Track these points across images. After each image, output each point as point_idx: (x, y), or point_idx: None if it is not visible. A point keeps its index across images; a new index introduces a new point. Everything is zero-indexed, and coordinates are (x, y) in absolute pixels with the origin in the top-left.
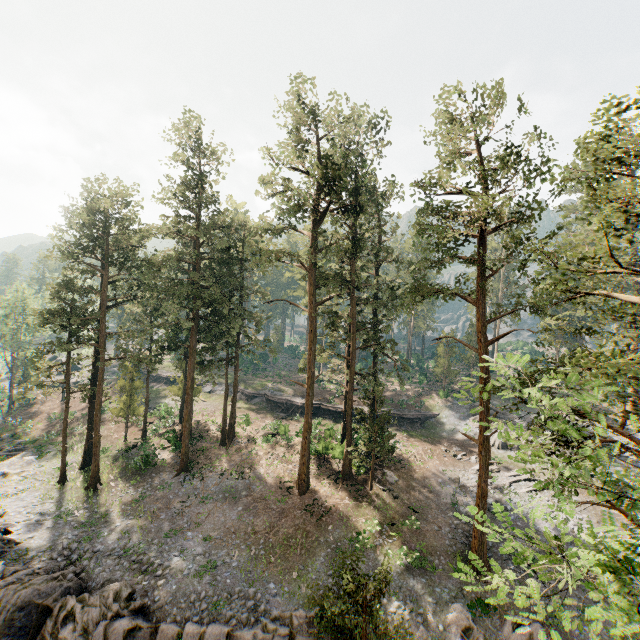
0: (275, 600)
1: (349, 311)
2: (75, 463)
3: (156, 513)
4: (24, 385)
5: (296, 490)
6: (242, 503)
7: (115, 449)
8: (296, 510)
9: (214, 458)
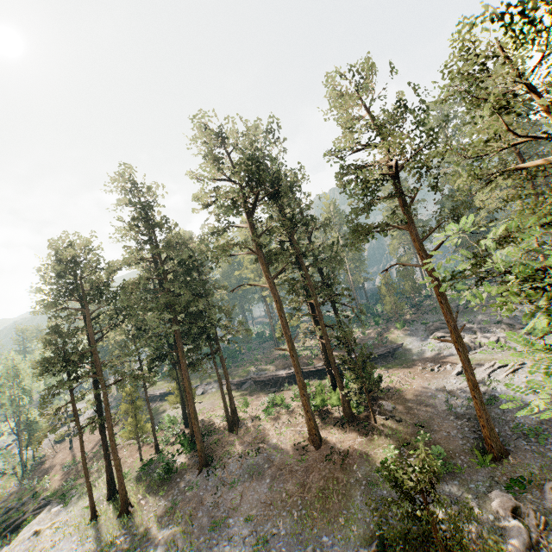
0: (334, 550)
1: (301, 278)
2: (101, 497)
3: (193, 513)
4: (38, 434)
5: (311, 446)
6: (268, 475)
7: (134, 471)
8: (318, 463)
9: (228, 445)
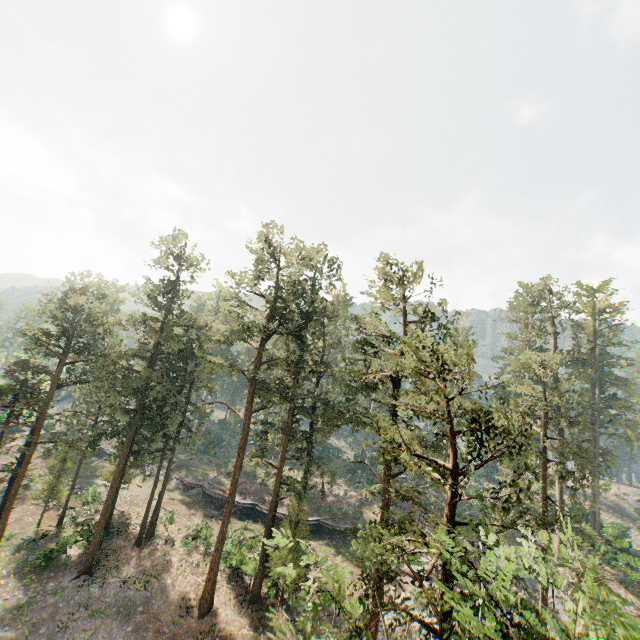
0: None
1: None
2: None
3: (37, 624)
4: None
5: (196, 610)
6: (134, 621)
7: (23, 536)
8: (188, 636)
9: (123, 560)
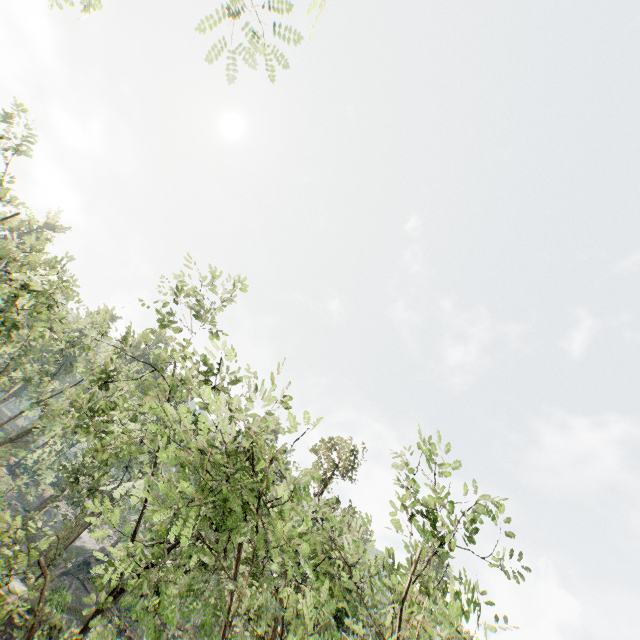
0: None
1: None
2: None
3: None
4: None
5: None
6: None
7: None
8: None
9: None
